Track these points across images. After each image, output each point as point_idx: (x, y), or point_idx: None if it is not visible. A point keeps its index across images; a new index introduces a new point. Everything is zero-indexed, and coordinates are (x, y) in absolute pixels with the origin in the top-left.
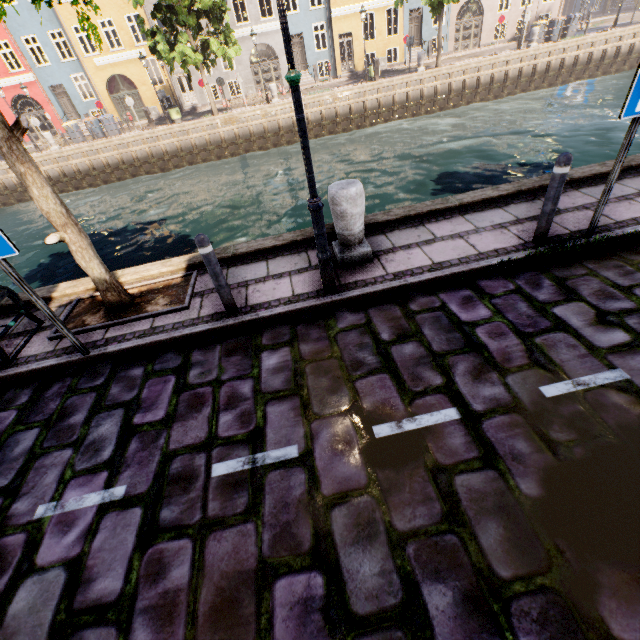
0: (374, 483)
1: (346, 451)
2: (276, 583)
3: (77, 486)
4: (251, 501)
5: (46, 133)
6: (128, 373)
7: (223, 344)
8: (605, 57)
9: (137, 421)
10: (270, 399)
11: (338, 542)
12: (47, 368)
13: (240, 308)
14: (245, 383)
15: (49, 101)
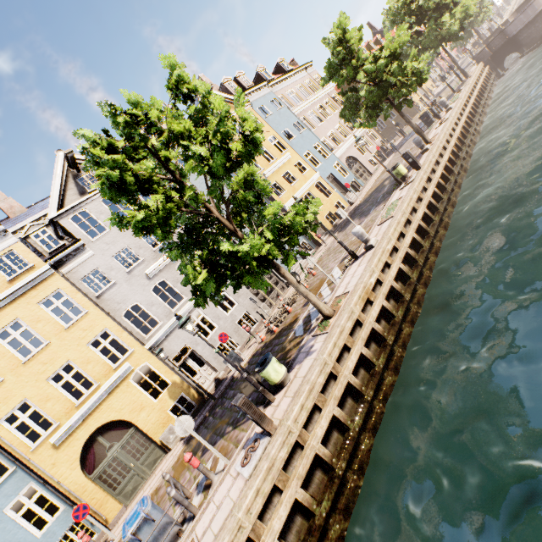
0: None
1: None
2: None
3: None
4: None
5: None
6: None
7: None
8: (483, 91)
9: None
10: None
11: None
12: None
13: None
14: None
15: None
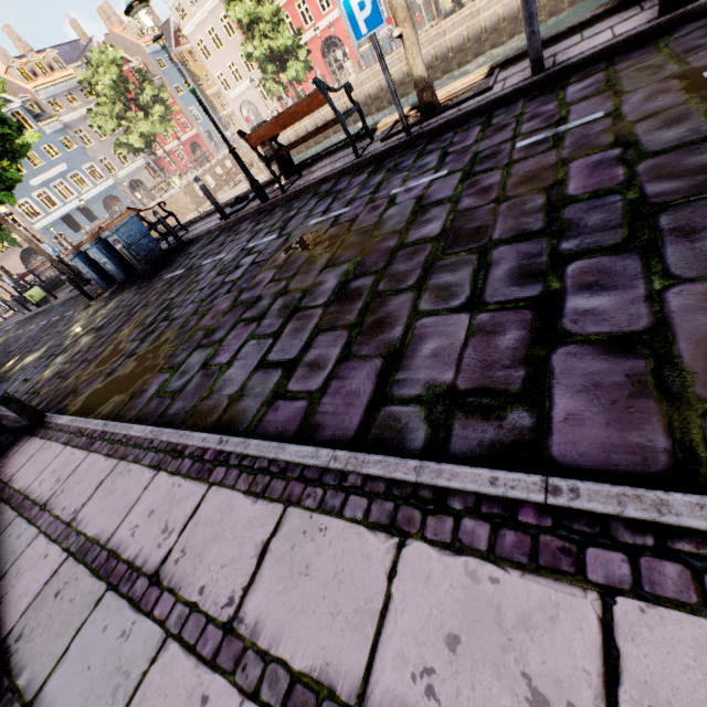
0: (693, 99)
1: (661, 96)
2: (573, 163)
3: (414, 180)
4: (552, 145)
5: (347, 63)
6: (440, 138)
7: (526, 98)
8: None
9: (451, 150)
10: (575, 103)
11: (639, 134)
12: (382, 153)
13: (546, 69)
14: (548, 106)
15: (348, 35)
